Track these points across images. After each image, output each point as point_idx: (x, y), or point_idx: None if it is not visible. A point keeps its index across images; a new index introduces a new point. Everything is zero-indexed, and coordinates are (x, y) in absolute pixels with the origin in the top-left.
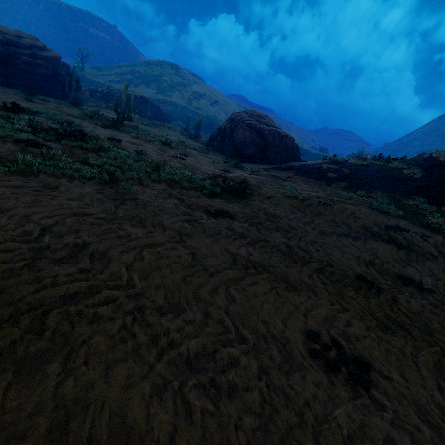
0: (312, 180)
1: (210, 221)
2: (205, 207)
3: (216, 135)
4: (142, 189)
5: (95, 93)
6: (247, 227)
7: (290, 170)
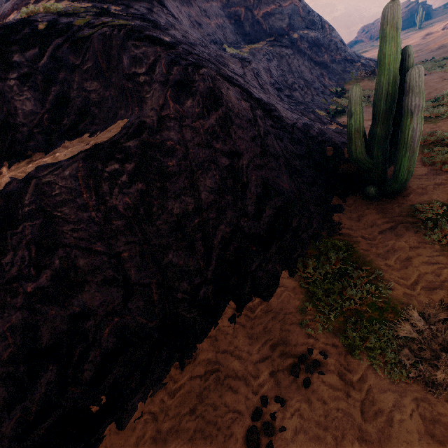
0: None
1: None
2: None
3: None
4: None
5: (447, 4)
6: None
7: None
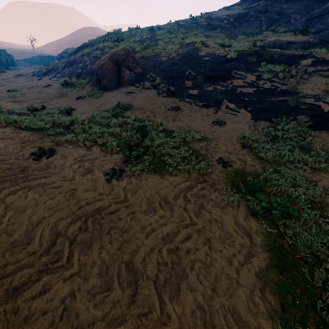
0: None
1: None
2: None
3: None
4: None
5: (26, 60)
6: None
7: None
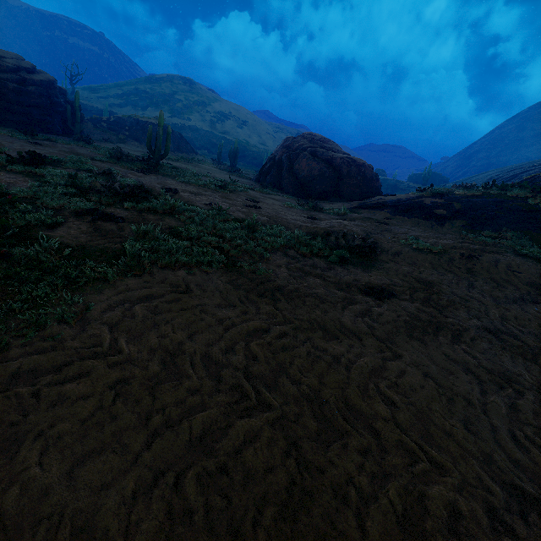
0: (418, 220)
1: (383, 308)
2: (353, 284)
3: (269, 167)
4: (267, 268)
5: (100, 123)
6: (425, 309)
7: (383, 209)
